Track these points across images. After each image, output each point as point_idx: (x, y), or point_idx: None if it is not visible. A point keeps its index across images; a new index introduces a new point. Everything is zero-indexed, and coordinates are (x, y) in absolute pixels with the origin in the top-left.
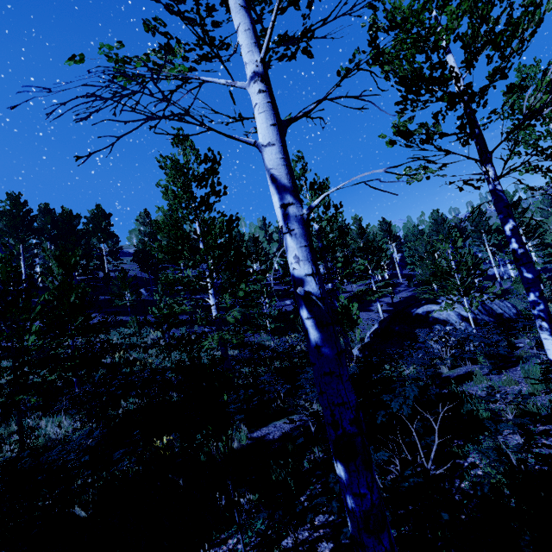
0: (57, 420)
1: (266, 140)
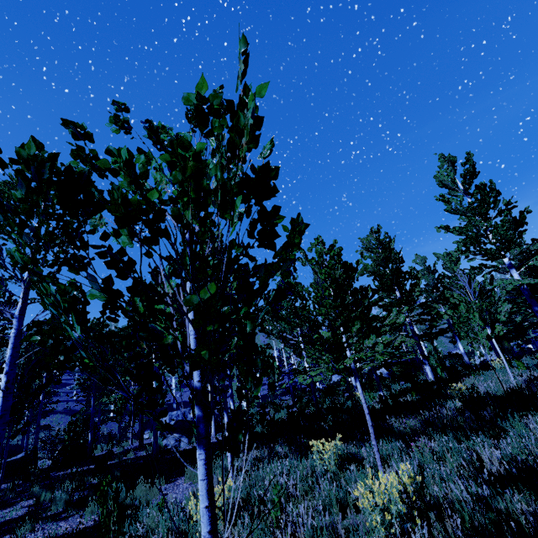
0: None
1: None
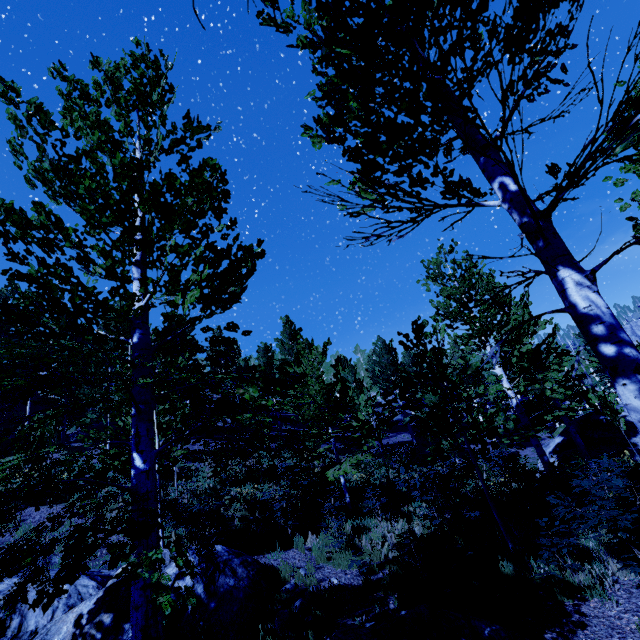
0: (372, 522)
1: None
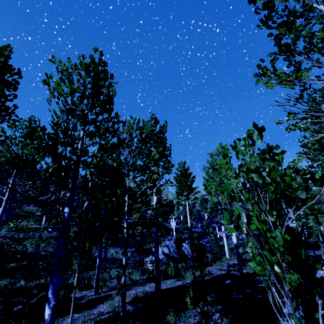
0: None
1: (0, 209)
